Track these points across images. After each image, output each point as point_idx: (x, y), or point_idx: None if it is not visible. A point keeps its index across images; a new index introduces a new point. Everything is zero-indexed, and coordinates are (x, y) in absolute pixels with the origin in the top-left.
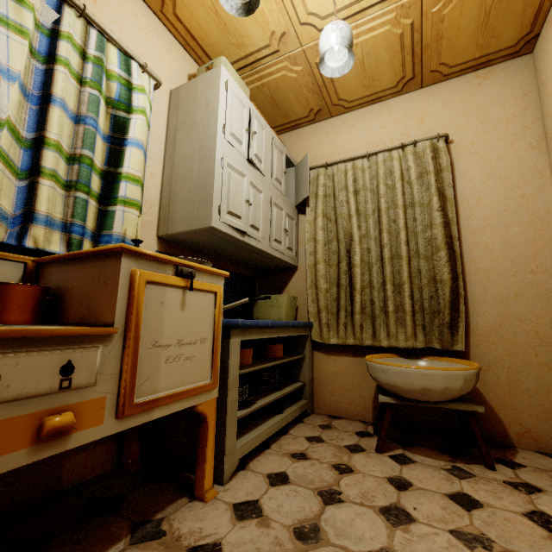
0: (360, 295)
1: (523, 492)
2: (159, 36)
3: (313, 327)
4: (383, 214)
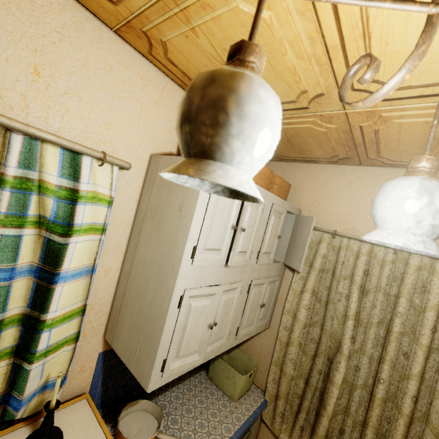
0: (328, 421)
1: None
2: (144, 85)
3: (267, 407)
4: (392, 339)
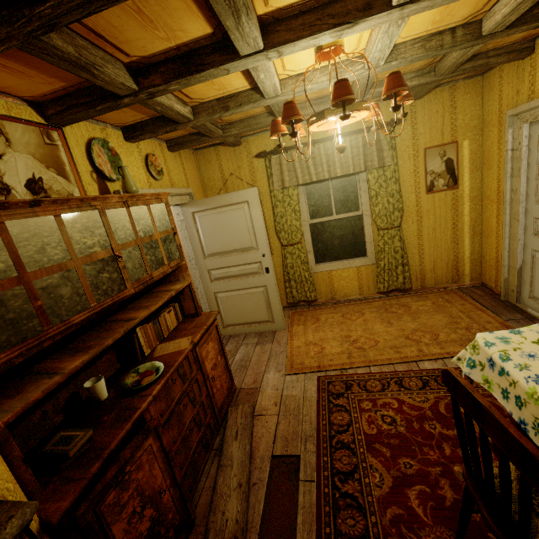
0: None
1: None
2: None
3: None
4: None
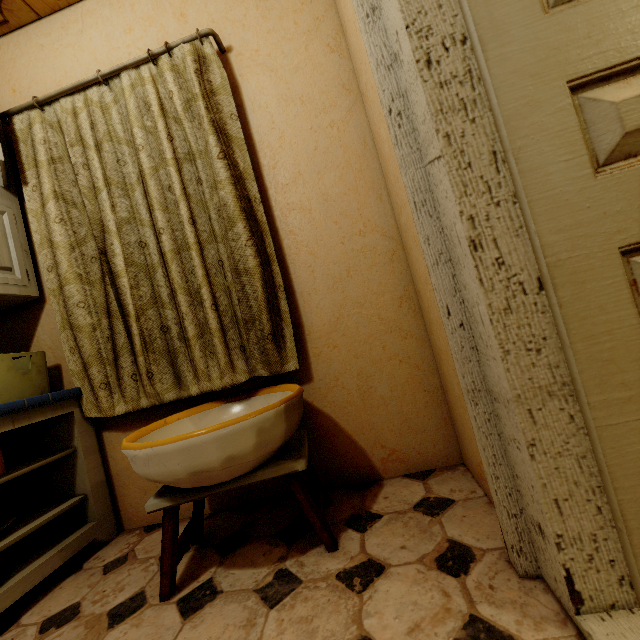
0: (135, 323)
1: (356, 591)
2: None
3: (83, 395)
4: (148, 178)
